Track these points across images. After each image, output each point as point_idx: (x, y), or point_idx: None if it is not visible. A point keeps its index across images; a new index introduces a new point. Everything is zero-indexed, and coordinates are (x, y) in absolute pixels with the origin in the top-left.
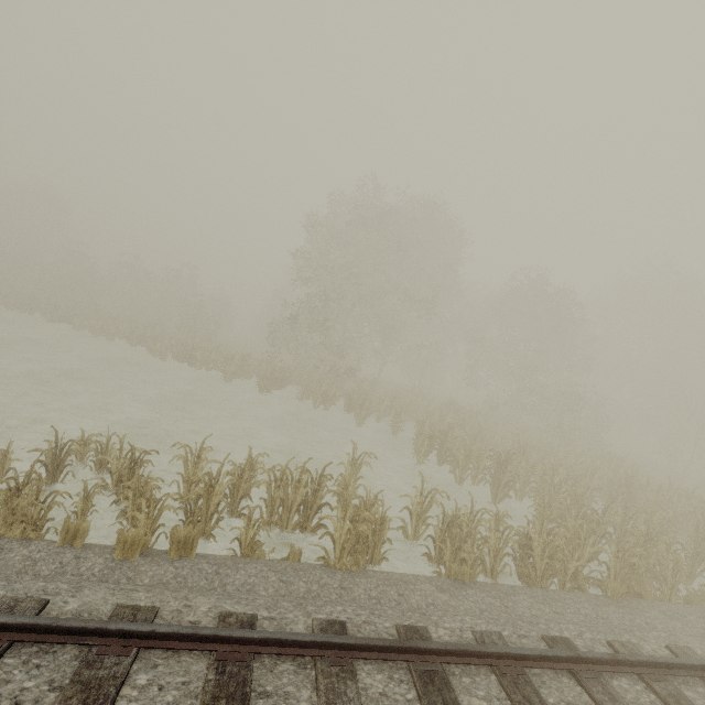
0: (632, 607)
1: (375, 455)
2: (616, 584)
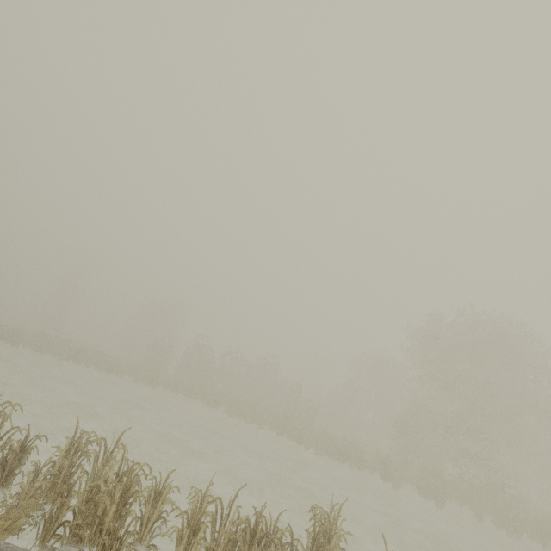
0: None
1: None
2: None
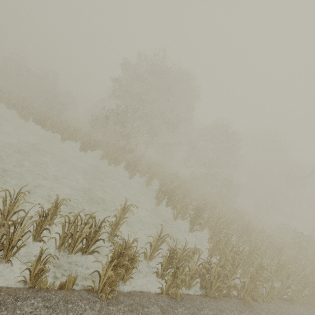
0: (255, 311)
1: (137, 206)
2: (250, 299)
